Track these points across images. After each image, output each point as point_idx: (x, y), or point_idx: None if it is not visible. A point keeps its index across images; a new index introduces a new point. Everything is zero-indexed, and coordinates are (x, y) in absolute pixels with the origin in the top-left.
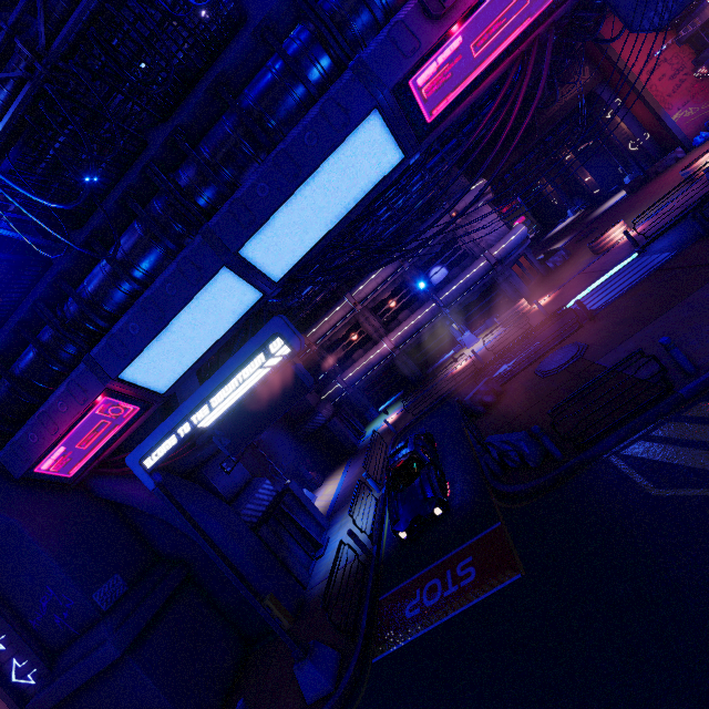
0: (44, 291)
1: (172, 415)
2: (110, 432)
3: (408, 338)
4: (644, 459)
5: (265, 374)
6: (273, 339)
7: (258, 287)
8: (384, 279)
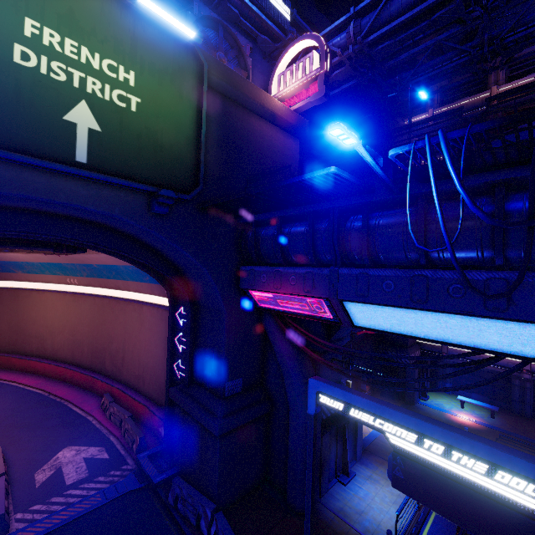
0: (347, 205)
1: (372, 402)
2: (301, 310)
3: None
4: None
5: (509, 497)
6: None
7: None
8: None
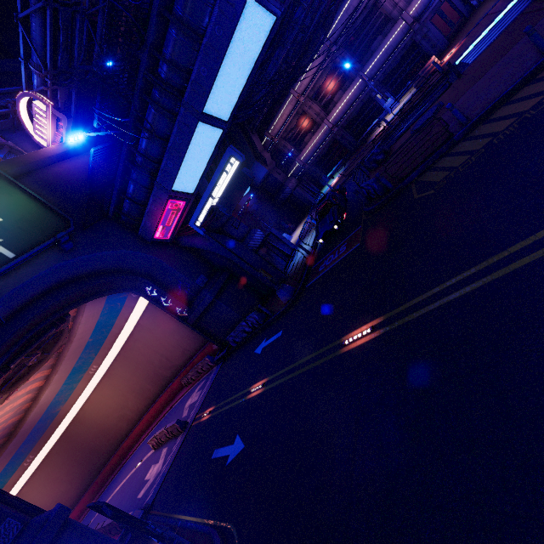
0: (126, 155)
1: (200, 202)
2: (177, 216)
3: (343, 116)
4: (422, 181)
5: (232, 176)
6: (230, 159)
7: (219, 127)
8: (318, 68)
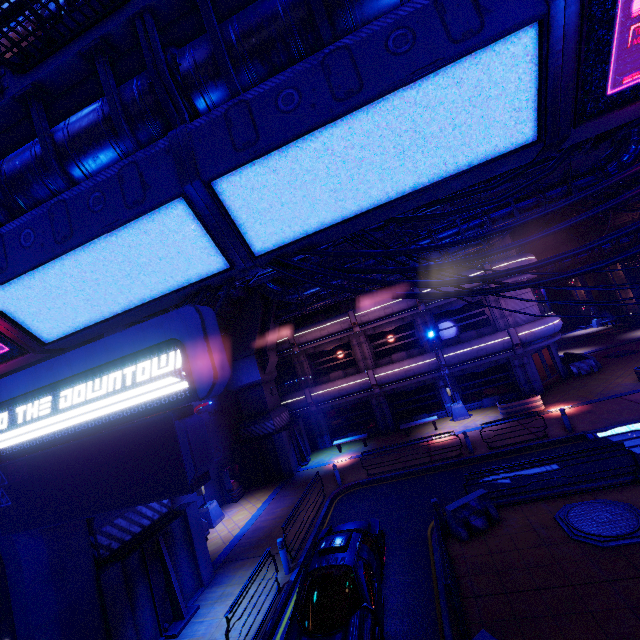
0: None
1: None
2: None
3: (394, 381)
4: None
5: (124, 409)
6: (166, 347)
7: (226, 251)
8: (394, 312)
